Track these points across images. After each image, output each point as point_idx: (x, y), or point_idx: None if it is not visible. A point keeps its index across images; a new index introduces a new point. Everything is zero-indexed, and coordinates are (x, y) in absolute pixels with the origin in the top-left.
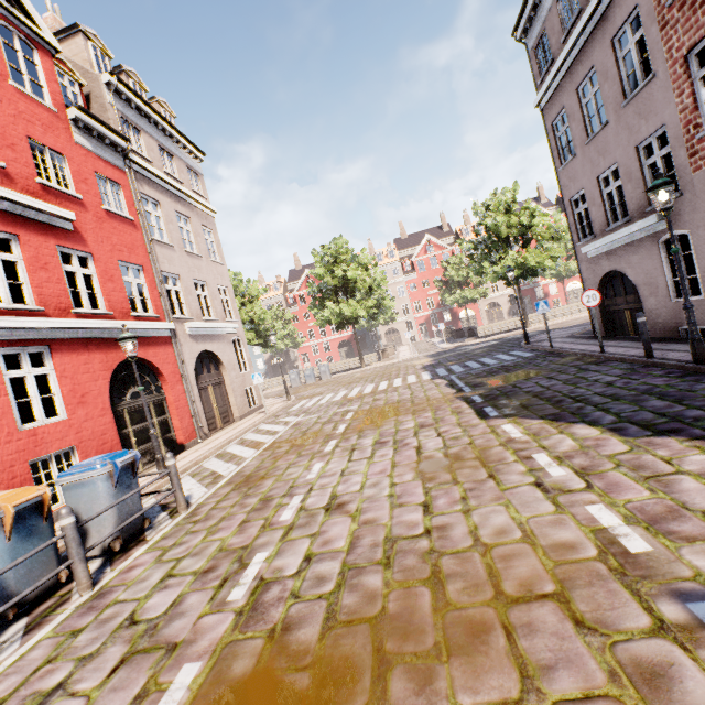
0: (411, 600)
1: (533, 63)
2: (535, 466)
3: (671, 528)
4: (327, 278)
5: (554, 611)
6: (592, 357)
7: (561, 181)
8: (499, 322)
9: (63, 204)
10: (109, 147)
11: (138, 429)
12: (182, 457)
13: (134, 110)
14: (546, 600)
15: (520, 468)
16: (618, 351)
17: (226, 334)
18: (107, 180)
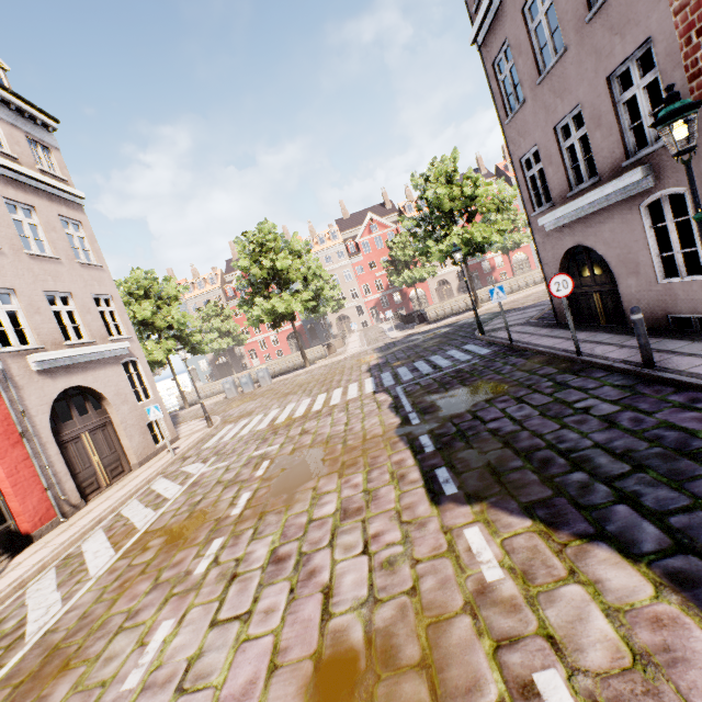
0: None
1: None
2: None
3: None
4: (254, 270)
5: None
6: (565, 359)
7: (508, 137)
8: (449, 300)
9: None
10: None
11: None
12: (14, 565)
13: None
14: None
15: None
16: (598, 352)
17: (110, 357)
18: None
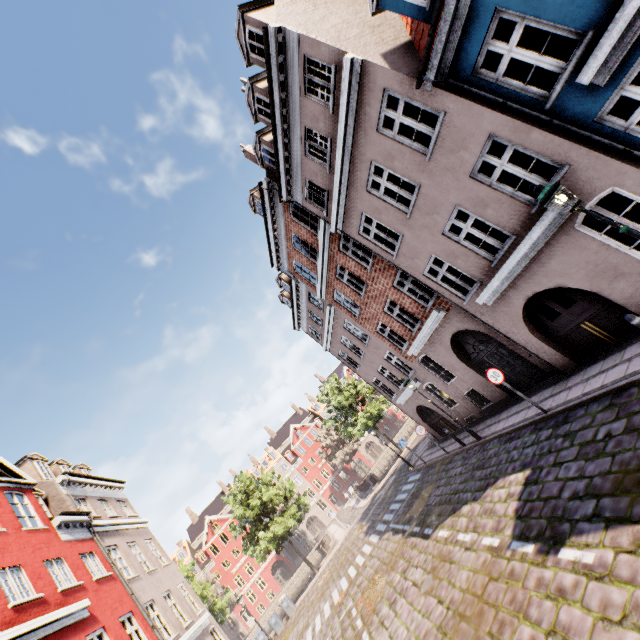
0: (460, 631)
1: (311, 335)
2: (461, 542)
3: (500, 527)
4: (248, 512)
5: (491, 584)
6: (446, 458)
7: (361, 375)
8: (382, 454)
9: (76, 597)
10: (78, 527)
11: None
12: None
13: (77, 486)
14: (488, 583)
15: (457, 548)
16: (453, 448)
17: (204, 629)
18: (86, 554)
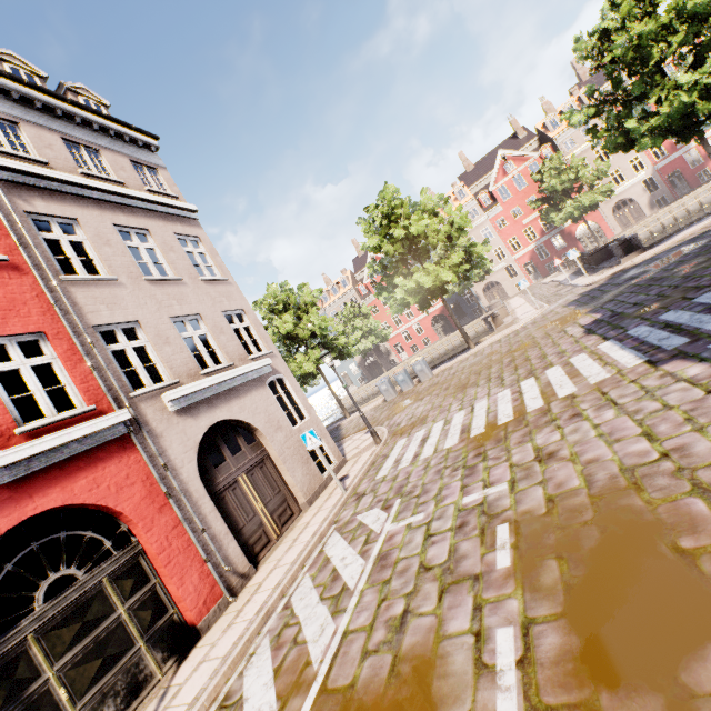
0: None
1: None
2: None
3: None
4: (386, 247)
5: None
6: None
7: None
8: (644, 221)
9: None
10: None
11: (73, 658)
12: (174, 691)
13: None
14: None
15: None
16: None
17: (253, 379)
18: None
